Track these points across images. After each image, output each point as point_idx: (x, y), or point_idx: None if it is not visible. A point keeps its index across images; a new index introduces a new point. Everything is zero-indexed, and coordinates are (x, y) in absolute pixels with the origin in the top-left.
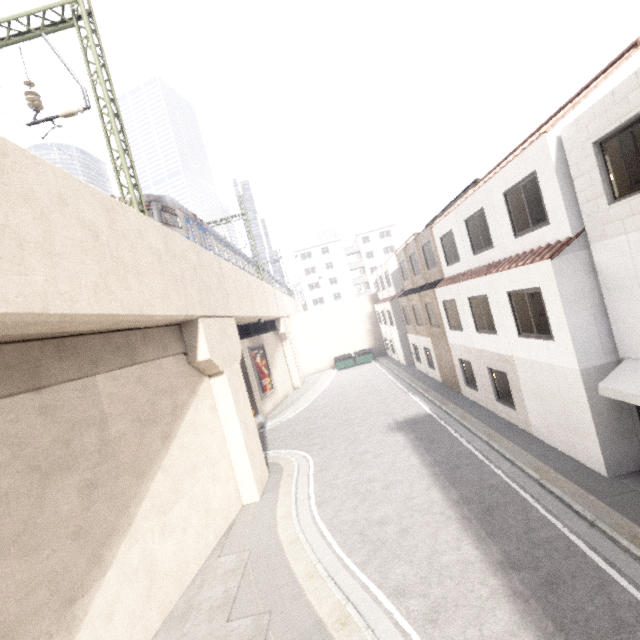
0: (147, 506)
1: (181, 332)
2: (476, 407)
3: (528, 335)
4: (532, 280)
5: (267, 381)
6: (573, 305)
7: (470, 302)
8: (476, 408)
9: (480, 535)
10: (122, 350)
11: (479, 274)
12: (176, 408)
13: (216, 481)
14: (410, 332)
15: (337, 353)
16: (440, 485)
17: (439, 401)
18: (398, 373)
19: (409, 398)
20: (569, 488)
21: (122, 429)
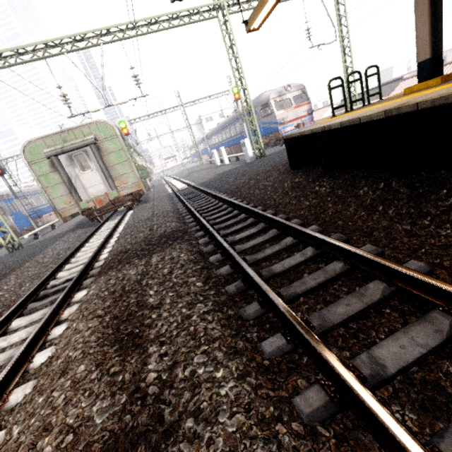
0: None
1: None
2: None
3: None
4: None
5: None
6: None
7: None
8: None
9: None
10: None
11: None
12: None
13: None
14: None
15: None
16: None
17: None
18: None
19: None
20: None
21: None
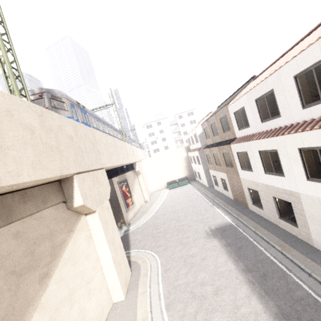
0: None
1: (61, 186)
2: (262, 219)
3: (317, 180)
4: None
5: (129, 200)
6: None
7: (260, 154)
8: (262, 220)
9: None
10: None
11: (270, 135)
12: (55, 248)
13: (91, 294)
14: (211, 169)
15: (168, 180)
16: (257, 294)
17: (235, 214)
18: (204, 192)
19: (215, 210)
20: None
21: None
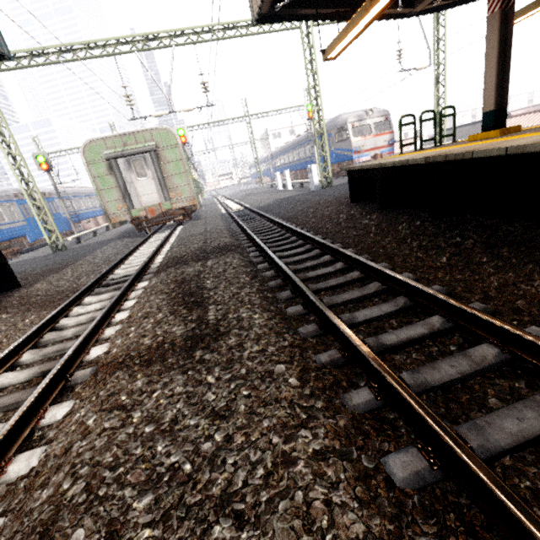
0: None
1: None
2: None
3: None
4: None
5: None
6: None
7: None
8: None
9: None
10: None
11: None
12: None
13: None
14: None
15: None
16: None
17: None
18: None
19: None
20: None
21: None
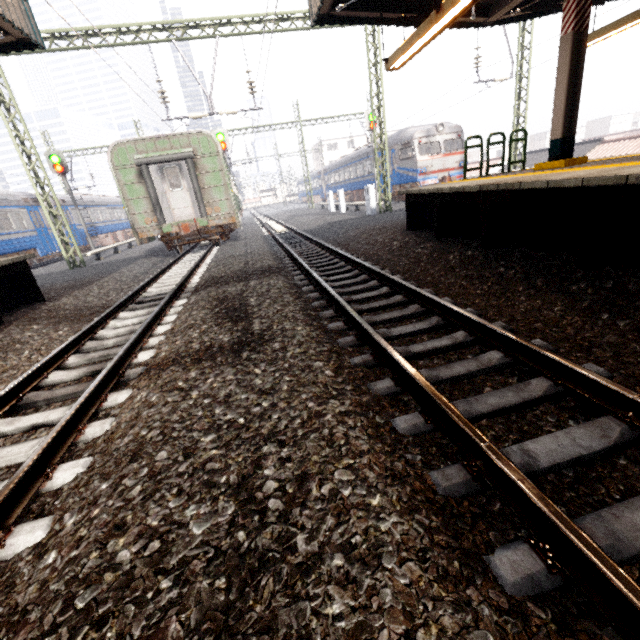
0: None
1: None
2: None
3: None
4: None
5: None
6: None
7: None
8: None
9: None
10: None
11: None
12: None
13: None
14: None
15: None
16: None
17: None
18: None
19: None
20: None
21: None
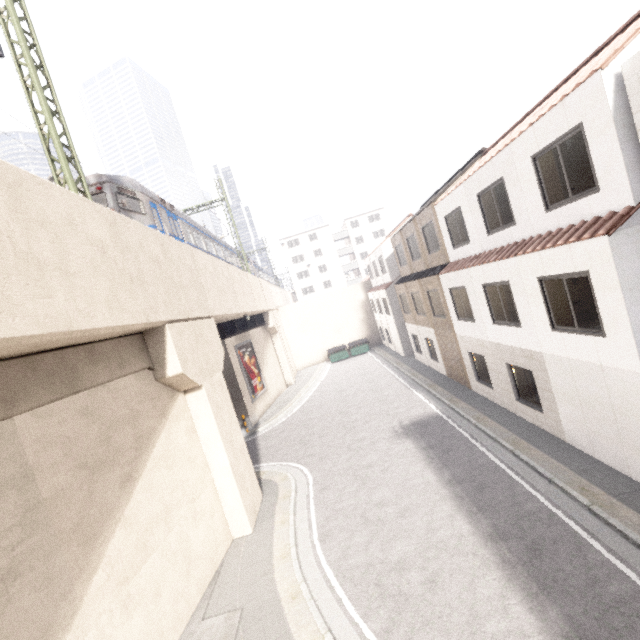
0: (101, 578)
1: (144, 342)
2: (491, 406)
3: (565, 329)
4: (577, 262)
5: (257, 381)
6: (636, 293)
7: (485, 289)
8: (491, 407)
9: (530, 589)
10: (56, 376)
11: (499, 257)
12: (140, 439)
13: (198, 519)
14: (409, 321)
15: (330, 345)
16: (466, 511)
17: (447, 399)
18: (397, 365)
19: (413, 395)
20: (631, 518)
21: (59, 483)
